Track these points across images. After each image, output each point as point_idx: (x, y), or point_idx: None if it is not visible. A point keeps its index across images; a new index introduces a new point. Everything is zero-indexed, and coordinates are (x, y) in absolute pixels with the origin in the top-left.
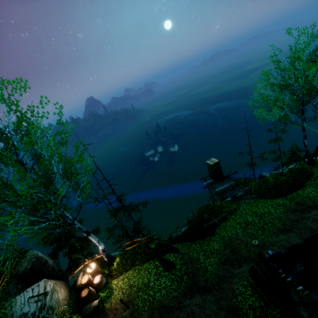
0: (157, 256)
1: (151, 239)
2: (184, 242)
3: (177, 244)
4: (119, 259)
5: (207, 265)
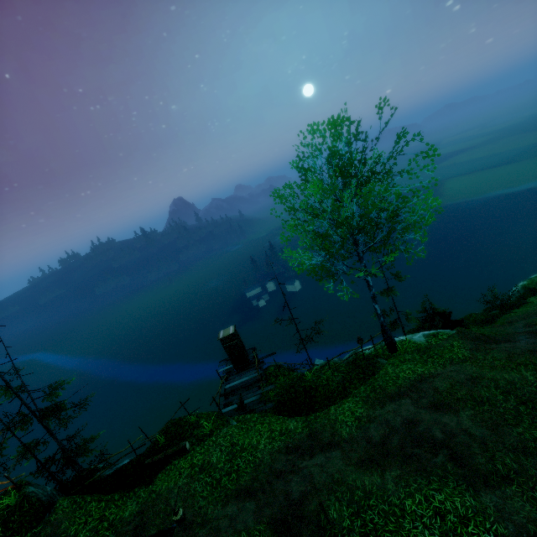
0: (2, 523)
1: (21, 485)
2: (84, 495)
3: (70, 497)
4: None
5: None
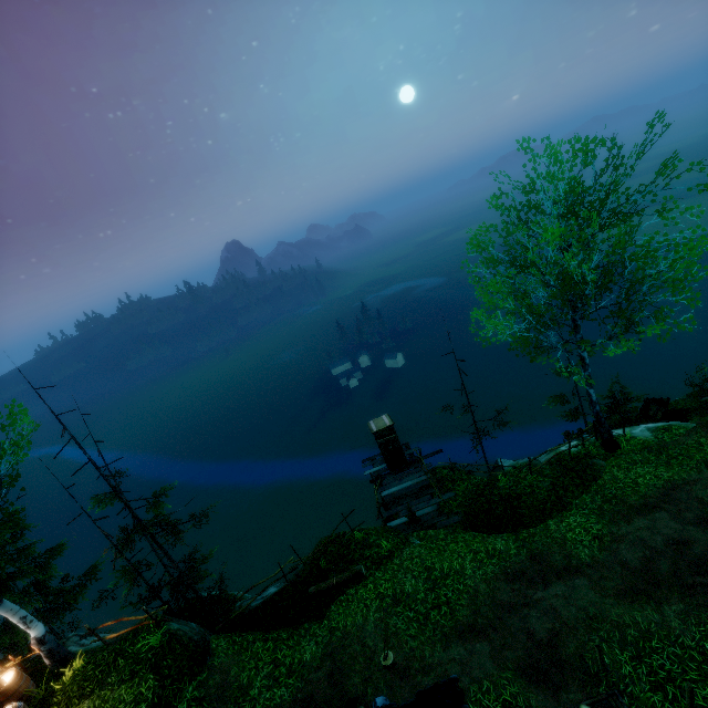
0: (152, 669)
1: (161, 621)
2: (242, 633)
3: (224, 636)
4: (82, 661)
5: (260, 707)
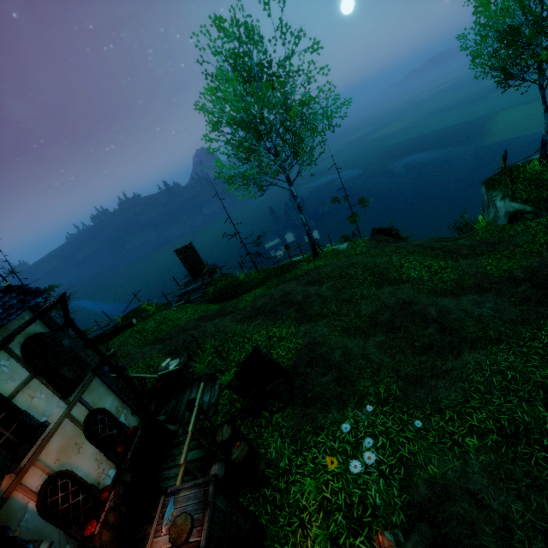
0: None
1: None
2: None
3: None
4: None
5: None
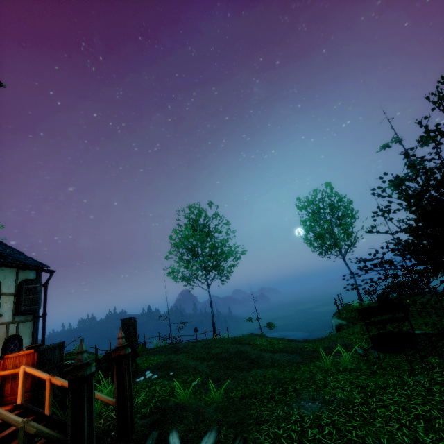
0: None
1: None
2: None
3: None
4: None
5: None
